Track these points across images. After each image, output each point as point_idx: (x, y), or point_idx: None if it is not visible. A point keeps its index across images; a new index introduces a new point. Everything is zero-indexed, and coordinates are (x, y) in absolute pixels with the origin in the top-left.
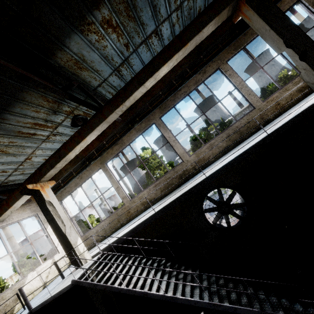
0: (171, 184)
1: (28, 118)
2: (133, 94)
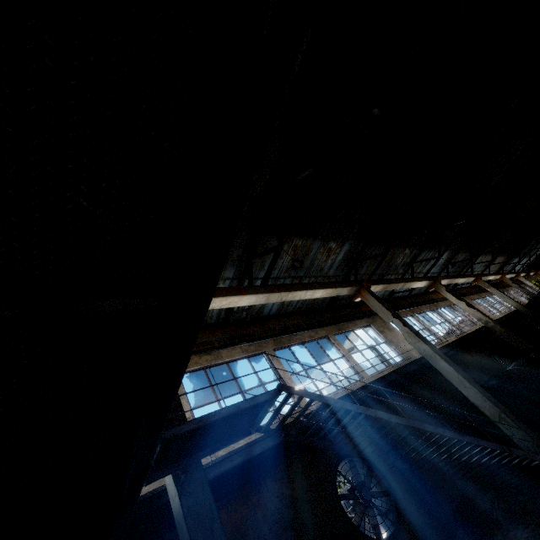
0: None
1: None
2: (299, 291)
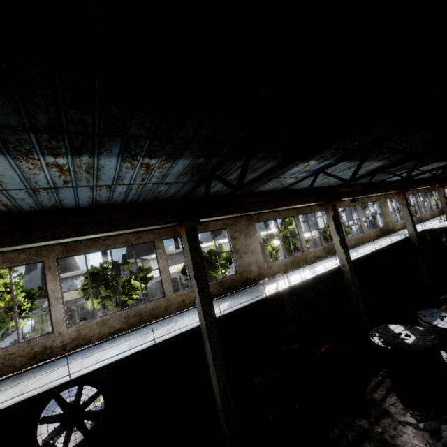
0: (10, 365)
1: None
2: (36, 243)
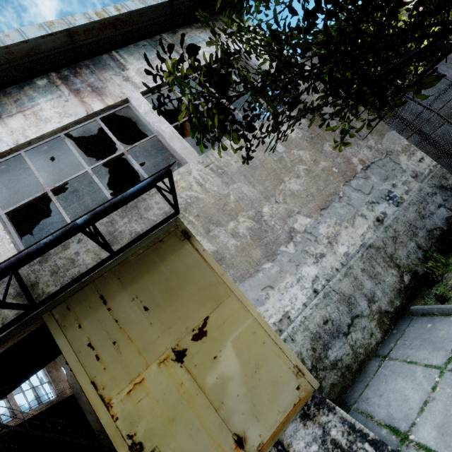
0: None
1: None
2: None
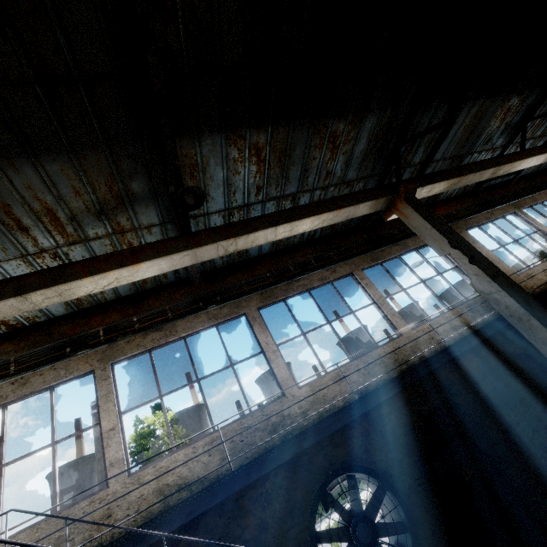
0: (250, 443)
1: (51, 194)
2: (257, 232)
